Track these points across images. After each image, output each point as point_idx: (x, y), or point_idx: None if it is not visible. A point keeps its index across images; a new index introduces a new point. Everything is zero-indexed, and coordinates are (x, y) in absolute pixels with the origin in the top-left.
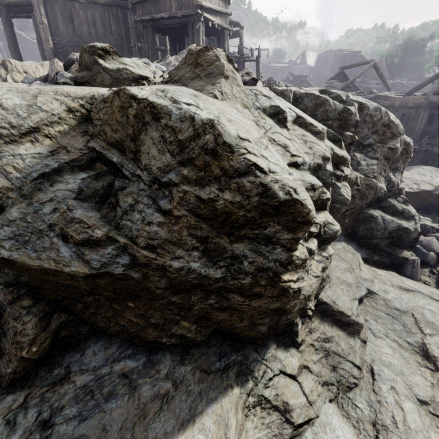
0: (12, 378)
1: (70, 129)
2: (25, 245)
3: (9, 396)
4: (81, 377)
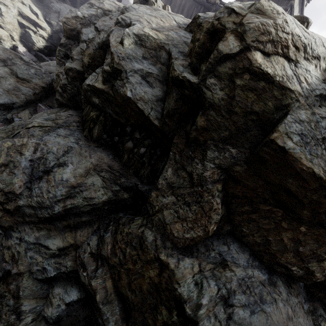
0: (188, 244)
1: (324, 69)
2: (305, 145)
3: (186, 258)
4: (237, 269)
